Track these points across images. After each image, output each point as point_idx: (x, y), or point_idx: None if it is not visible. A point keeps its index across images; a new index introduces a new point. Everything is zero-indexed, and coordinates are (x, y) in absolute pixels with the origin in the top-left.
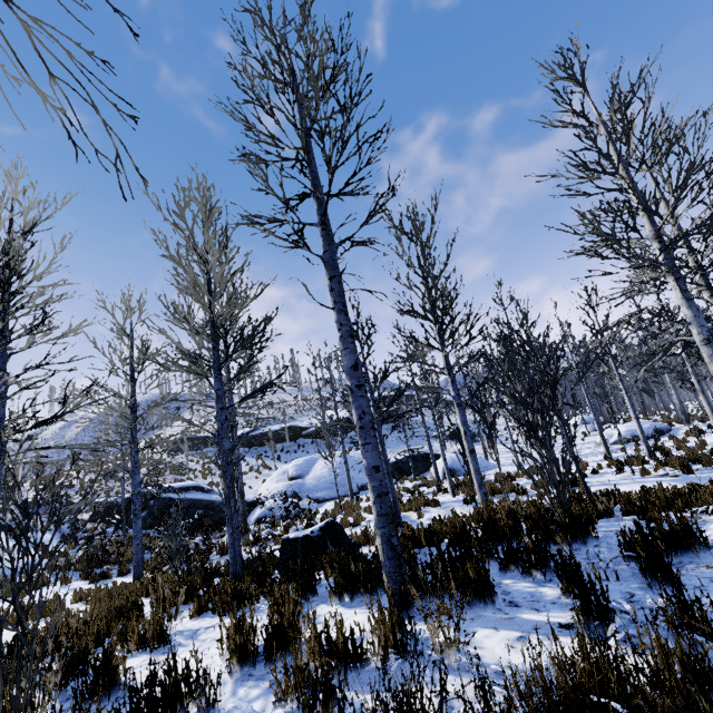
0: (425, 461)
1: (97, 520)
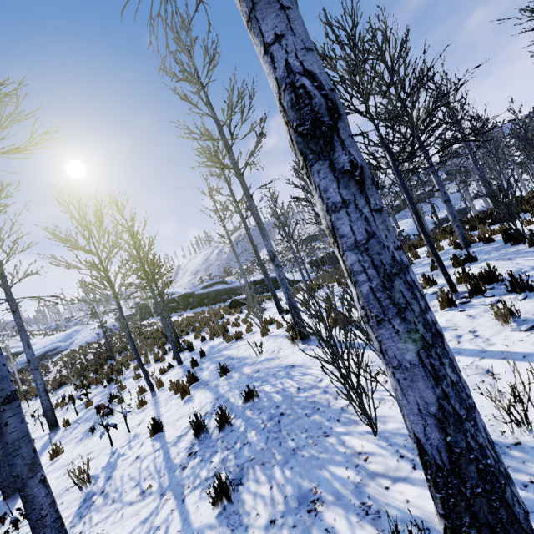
0: (462, 213)
1: (314, 266)
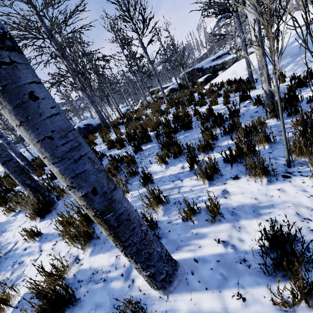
0: None
1: None
